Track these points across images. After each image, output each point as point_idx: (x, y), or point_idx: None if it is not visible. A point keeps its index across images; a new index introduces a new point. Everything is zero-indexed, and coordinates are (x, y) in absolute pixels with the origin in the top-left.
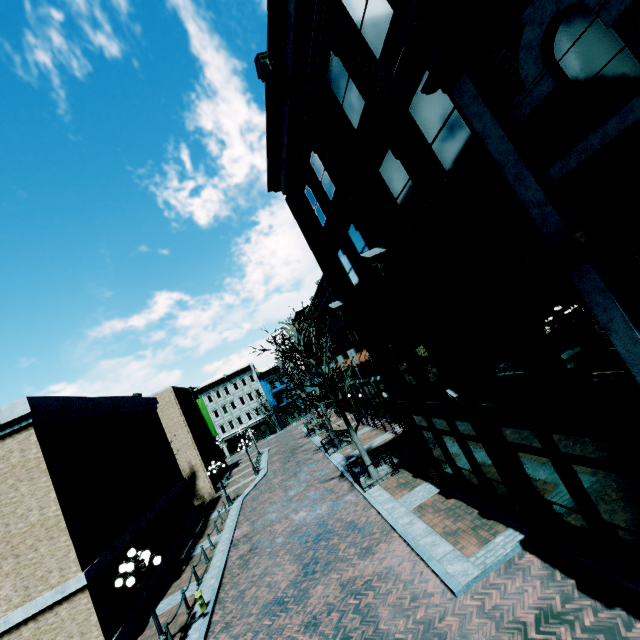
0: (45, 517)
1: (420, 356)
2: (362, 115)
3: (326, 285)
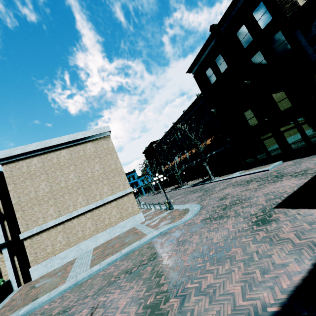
0: (116, 167)
1: (249, 119)
2: (250, 43)
3: (177, 124)
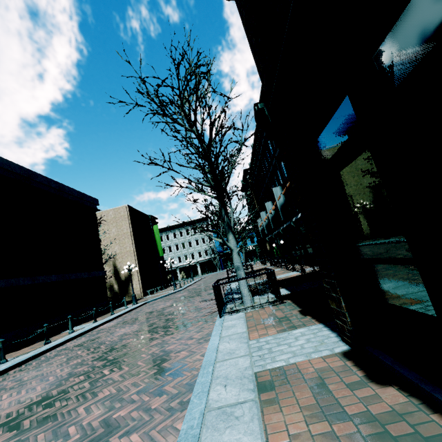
0: None
1: None
2: None
3: None
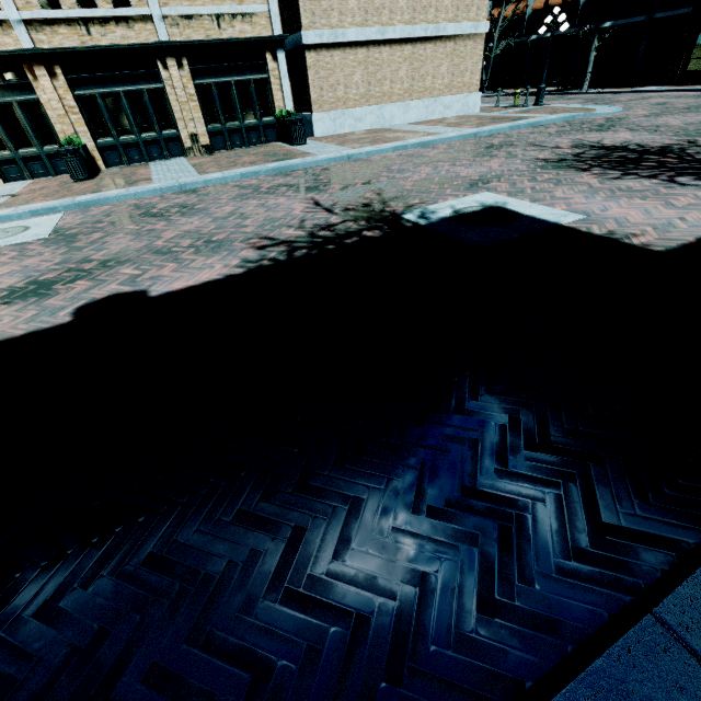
0: None
1: None
2: None
3: None
